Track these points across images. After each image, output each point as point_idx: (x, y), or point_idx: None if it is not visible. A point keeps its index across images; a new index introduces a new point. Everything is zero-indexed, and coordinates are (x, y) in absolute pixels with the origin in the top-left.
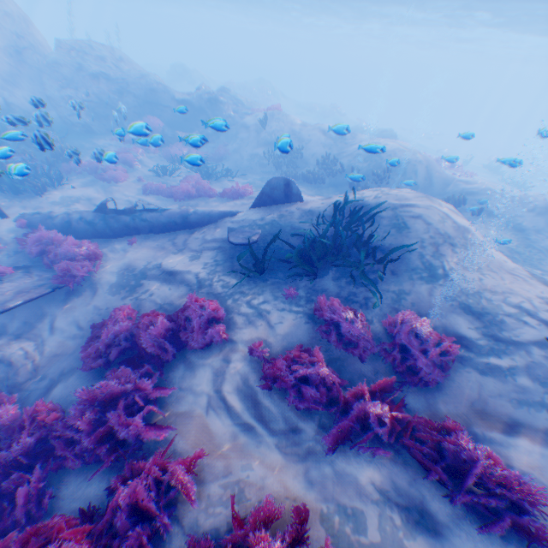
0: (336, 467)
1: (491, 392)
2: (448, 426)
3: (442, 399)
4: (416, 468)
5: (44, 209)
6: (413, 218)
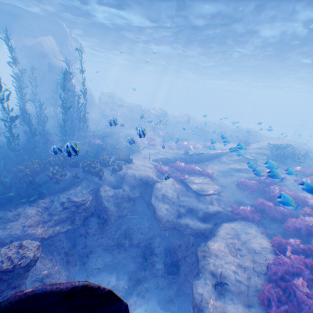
0: None
1: None
2: None
3: None
4: None
5: (151, 157)
6: (295, 147)
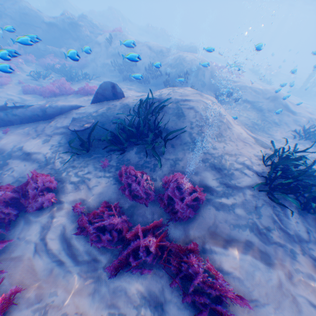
0: (115, 285)
1: (220, 221)
2: (189, 248)
3: (192, 228)
4: (167, 277)
5: None
6: (188, 109)
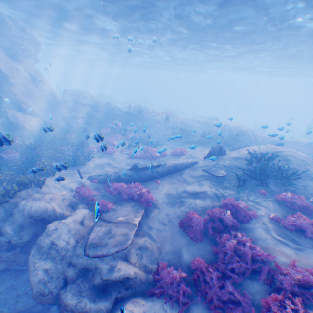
0: None
1: None
2: None
3: None
4: None
5: (93, 171)
6: (287, 156)
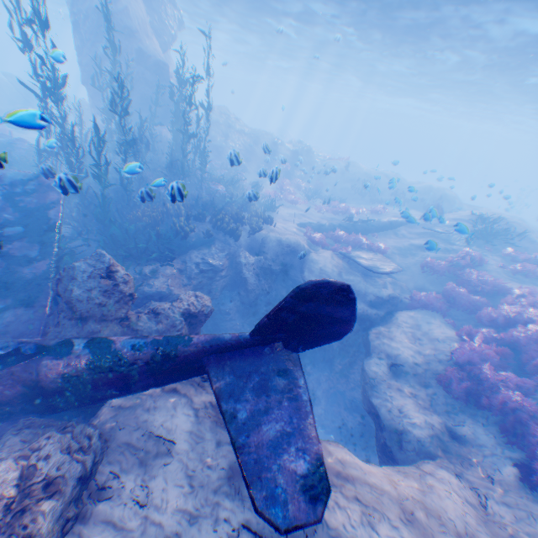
0: None
1: None
2: None
3: None
4: None
5: (294, 220)
6: (510, 221)
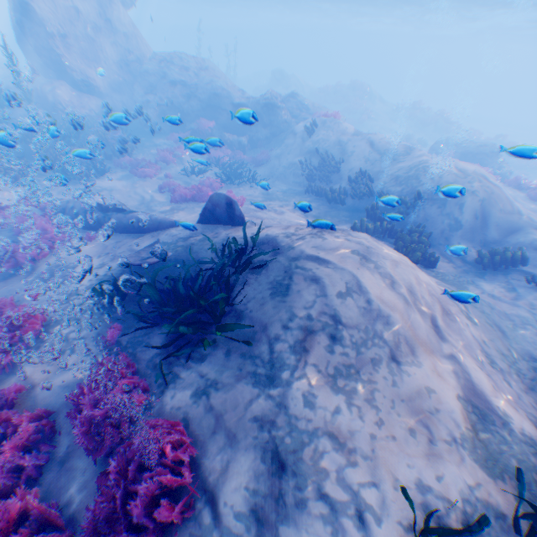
0: None
1: None
2: None
3: None
4: None
5: (72, 195)
6: (305, 280)
